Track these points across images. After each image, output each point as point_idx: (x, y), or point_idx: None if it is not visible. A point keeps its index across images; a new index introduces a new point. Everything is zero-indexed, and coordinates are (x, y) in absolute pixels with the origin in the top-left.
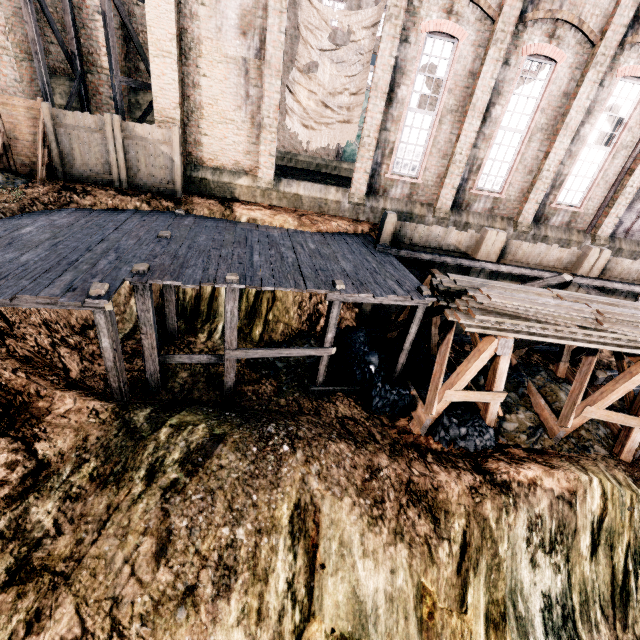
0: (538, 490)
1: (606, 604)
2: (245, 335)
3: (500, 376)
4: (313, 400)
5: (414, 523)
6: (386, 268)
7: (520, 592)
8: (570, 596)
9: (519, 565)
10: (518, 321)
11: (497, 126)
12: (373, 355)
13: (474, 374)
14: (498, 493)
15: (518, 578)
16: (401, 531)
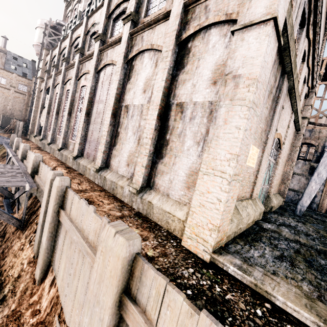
0: None
1: None
2: None
3: None
4: None
5: None
6: None
7: None
8: None
9: None
10: None
11: (62, 112)
12: None
13: None
14: None
15: None
16: None
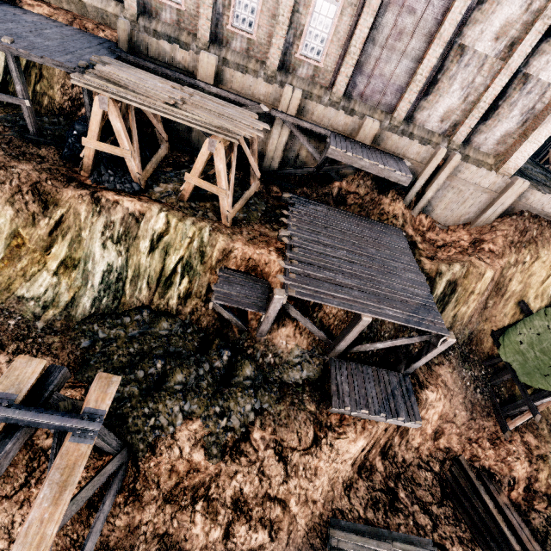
0: (118, 206)
1: (153, 282)
2: (17, 106)
3: (119, 134)
4: (26, 144)
5: (27, 202)
6: (87, 55)
7: (93, 259)
8: (126, 270)
9: (94, 244)
10: (116, 87)
11: None
12: (79, 125)
13: (97, 127)
14: (92, 202)
15: (92, 251)
16: (13, 202)
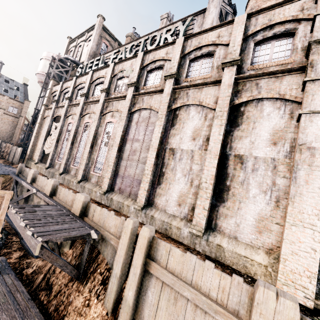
0: None
1: None
2: None
3: None
4: None
5: None
6: None
7: None
8: None
9: None
10: None
11: (78, 143)
12: None
13: None
14: None
15: None
16: None
